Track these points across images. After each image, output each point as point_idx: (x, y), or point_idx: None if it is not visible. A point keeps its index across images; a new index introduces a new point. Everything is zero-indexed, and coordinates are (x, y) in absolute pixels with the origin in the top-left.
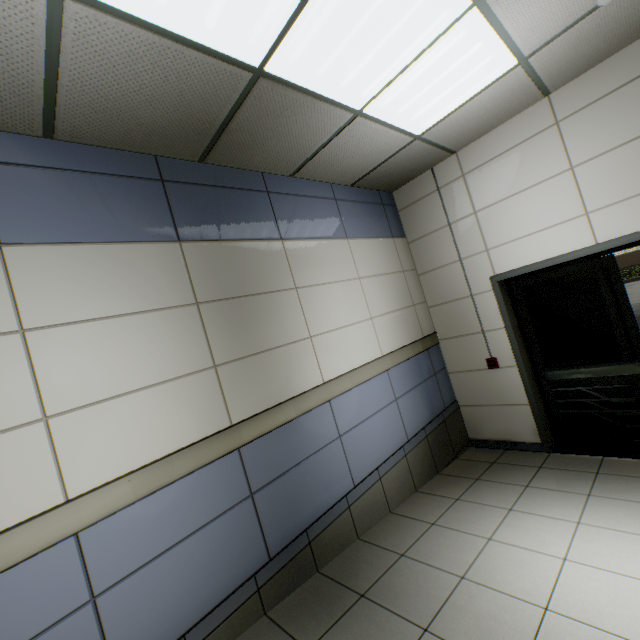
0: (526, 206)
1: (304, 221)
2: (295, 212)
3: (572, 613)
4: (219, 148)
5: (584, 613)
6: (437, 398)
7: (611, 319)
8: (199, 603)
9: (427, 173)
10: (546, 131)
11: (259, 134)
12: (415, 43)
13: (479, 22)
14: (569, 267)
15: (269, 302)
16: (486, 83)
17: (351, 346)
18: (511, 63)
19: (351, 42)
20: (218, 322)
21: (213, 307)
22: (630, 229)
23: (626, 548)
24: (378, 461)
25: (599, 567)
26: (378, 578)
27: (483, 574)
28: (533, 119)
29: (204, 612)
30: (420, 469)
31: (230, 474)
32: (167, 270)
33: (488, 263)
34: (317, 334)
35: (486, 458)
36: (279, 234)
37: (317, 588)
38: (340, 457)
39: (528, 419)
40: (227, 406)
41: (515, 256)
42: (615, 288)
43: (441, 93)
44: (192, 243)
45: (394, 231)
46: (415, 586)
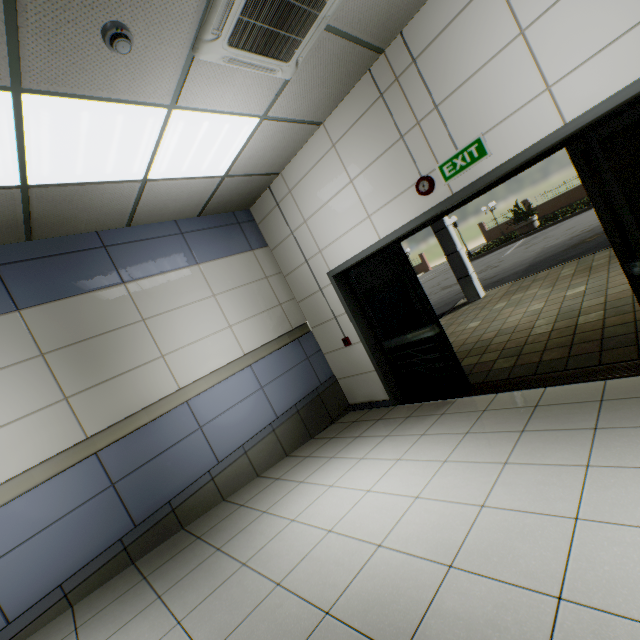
0: (334, 213)
1: (148, 261)
2: (137, 256)
3: (304, 519)
4: (38, 230)
5: (310, 518)
6: (311, 378)
7: (411, 295)
8: (72, 563)
9: (267, 191)
10: (329, 152)
11: (66, 214)
12: (145, 138)
13: (189, 115)
14: (377, 257)
15: (116, 337)
16: (246, 135)
17: (208, 354)
18: (254, 121)
19: (87, 153)
20: (65, 364)
21: (59, 354)
22: (396, 226)
23: (371, 470)
24: (244, 439)
25: (344, 487)
26: (216, 524)
27: (278, 507)
28: (319, 143)
29: (78, 568)
30: (291, 438)
31: (91, 473)
32: (10, 335)
33: (324, 262)
34: (170, 352)
35: (353, 419)
36: (121, 279)
37: (175, 539)
38: (202, 443)
39: (379, 382)
40: (82, 425)
41: (338, 254)
42: (407, 270)
43: (210, 151)
44: (31, 308)
45: (254, 244)
46: (233, 524)
